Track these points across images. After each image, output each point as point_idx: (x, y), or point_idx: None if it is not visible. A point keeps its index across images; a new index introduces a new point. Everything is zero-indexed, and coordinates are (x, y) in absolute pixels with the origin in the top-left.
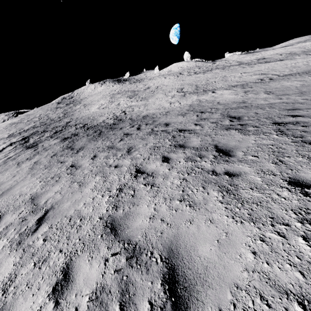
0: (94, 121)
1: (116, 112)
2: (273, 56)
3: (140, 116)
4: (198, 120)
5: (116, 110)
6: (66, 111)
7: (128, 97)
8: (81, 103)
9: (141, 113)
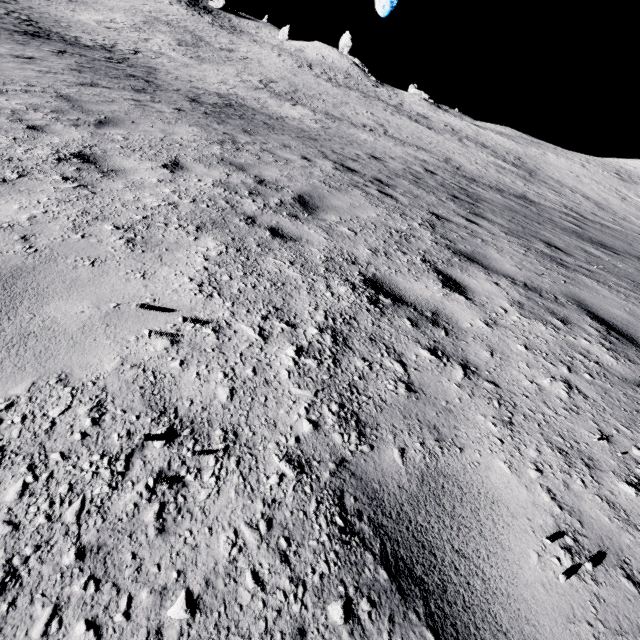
0: (60, 28)
1: (122, 44)
2: (437, 122)
3: (146, 64)
4: (192, 92)
5: (129, 43)
6: None
7: (177, 41)
8: None
9: (155, 65)
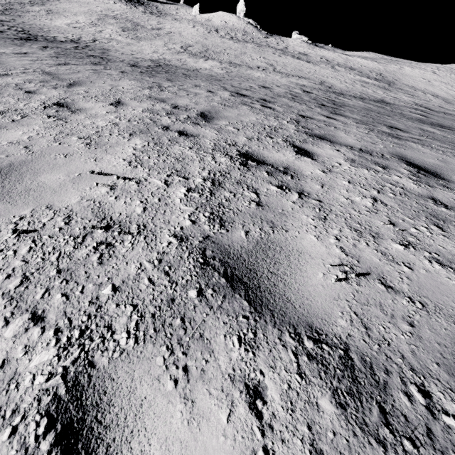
0: (43, 33)
1: (85, 37)
2: (314, 56)
3: (101, 47)
4: (133, 61)
5: (89, 35)
6: (12, 5)
7: (121, 29)
8: (46, 5)
9: (107, 47)
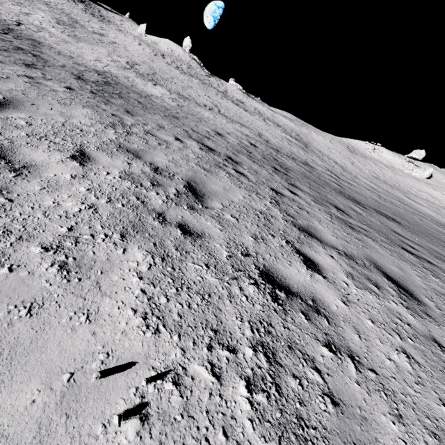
0: None
1: (5, 15)
2: (249, 106)
3: (30, 36)
4: (75, 68)
5: (12, 14)
6: None
7: (55, 20)
8: None
9: (38, 38)
